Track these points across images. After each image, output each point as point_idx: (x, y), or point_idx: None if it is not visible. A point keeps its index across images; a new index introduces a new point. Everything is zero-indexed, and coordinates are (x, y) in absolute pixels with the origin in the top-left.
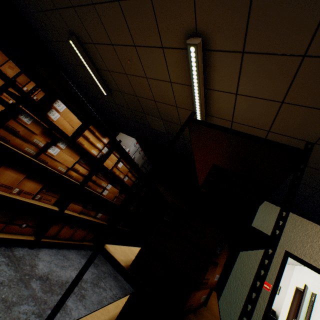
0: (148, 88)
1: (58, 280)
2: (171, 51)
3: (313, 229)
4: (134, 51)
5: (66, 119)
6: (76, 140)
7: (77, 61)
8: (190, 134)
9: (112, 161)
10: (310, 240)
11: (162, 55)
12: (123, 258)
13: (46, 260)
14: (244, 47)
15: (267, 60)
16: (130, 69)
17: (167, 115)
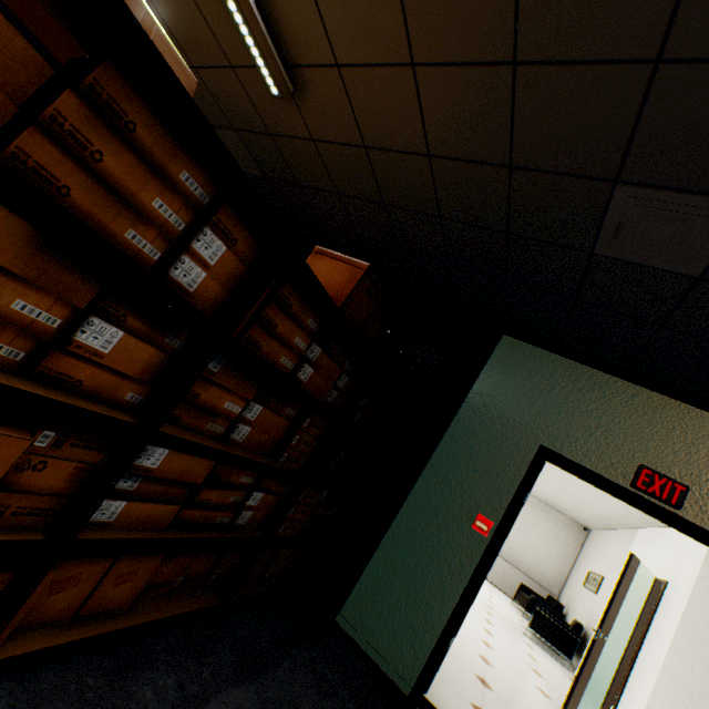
0: (163, 25)
1: None
2: None
3: (618, 395)
4: None
5: None
6: None
7: None
8: None
9: None
10: (606, 419)
11: None
12: None
13: None
14: None
15: None
16: None
17: (234, 109)
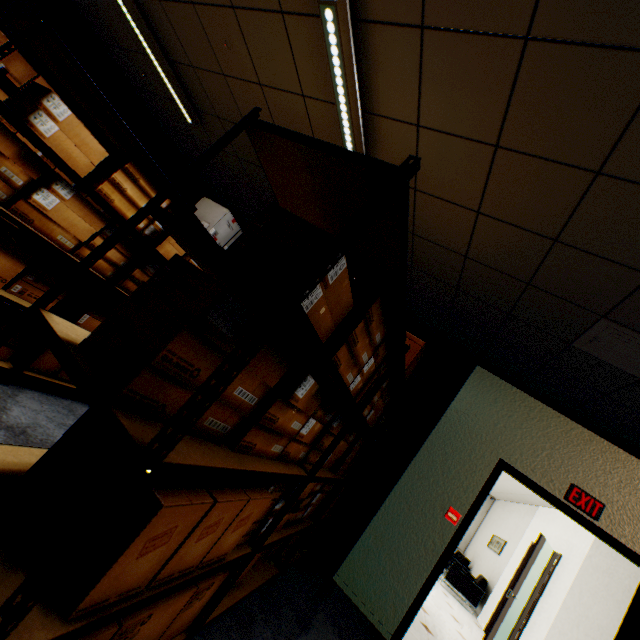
0: (266, 110)
1: (45, 439)
2: (297, 22)
3: (560, 427)
4: (232, 19)
5: (74, 139)
6: (97, 187)
7: (134, 42)
8: (260, 158)
9: (179, 249)
10: (550, 445)
11: (283, 31)
12: (76, 337)
13: (30, 407)
14: (424, 15)
15: (465, 47)
16: (229, 63)
17: None
